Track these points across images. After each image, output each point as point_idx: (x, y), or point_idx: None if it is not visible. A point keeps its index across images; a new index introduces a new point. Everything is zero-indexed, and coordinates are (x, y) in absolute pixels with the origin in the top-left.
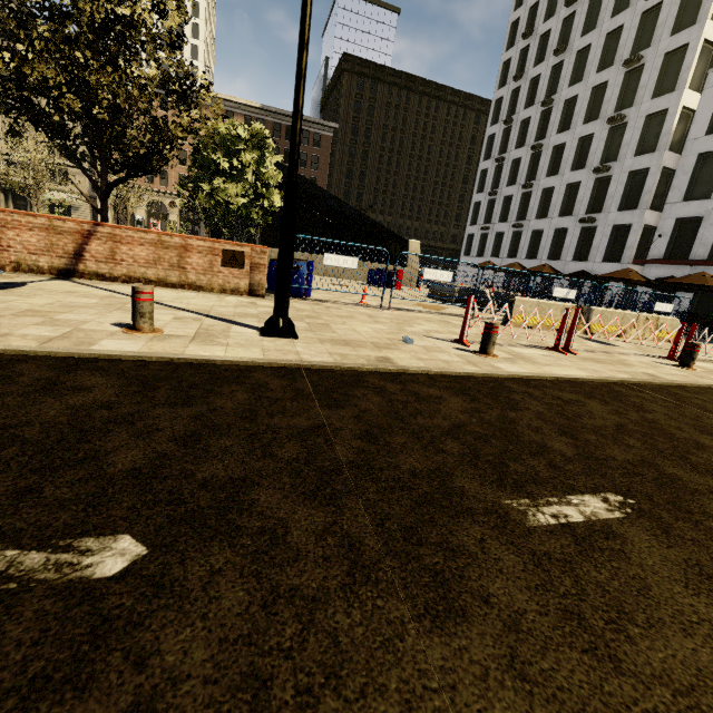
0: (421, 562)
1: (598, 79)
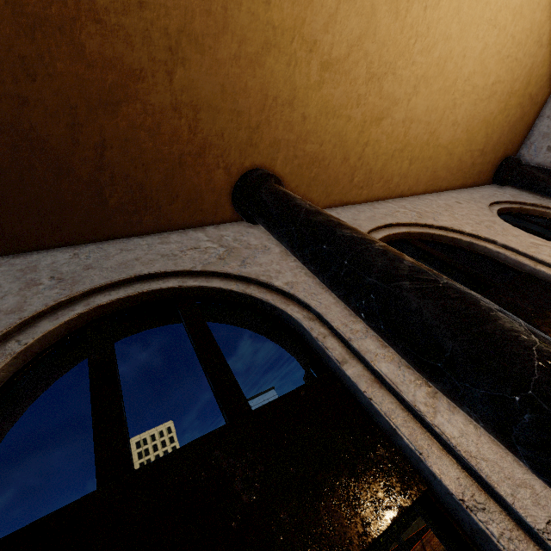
0: None
1: None
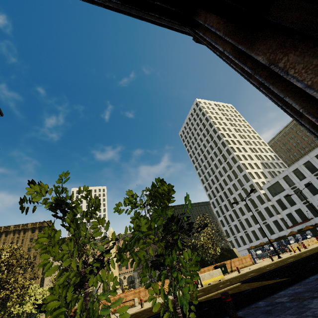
0: (317, 250)
1: (237, 192)
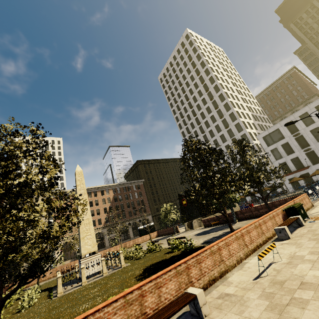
0: None
1: (225, 144)
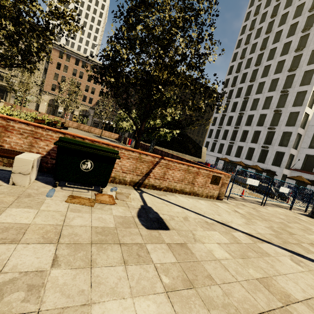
0: None
1: (268, 94)
